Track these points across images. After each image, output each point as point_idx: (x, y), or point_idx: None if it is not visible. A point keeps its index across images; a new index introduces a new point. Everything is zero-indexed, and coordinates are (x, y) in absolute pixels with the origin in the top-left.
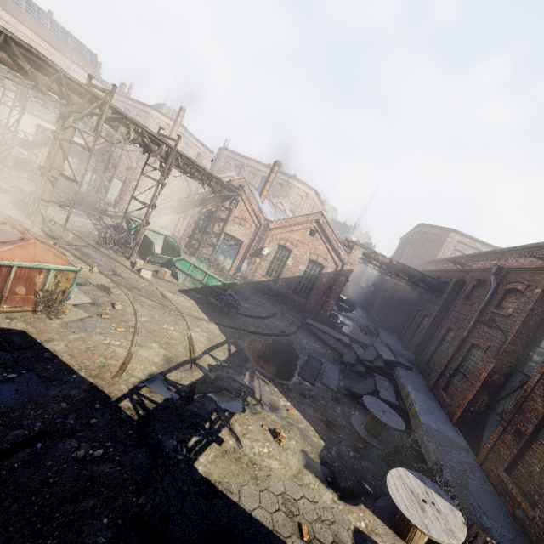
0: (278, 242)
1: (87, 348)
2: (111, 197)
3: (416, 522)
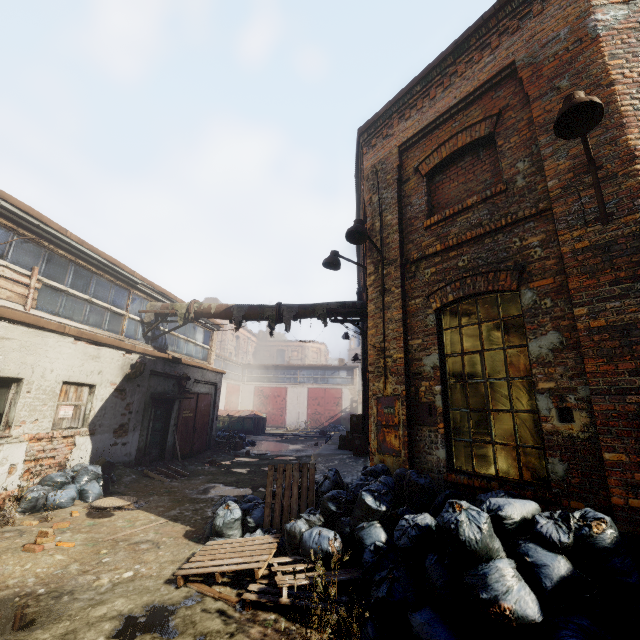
0: None
1: None
2: None
3: None
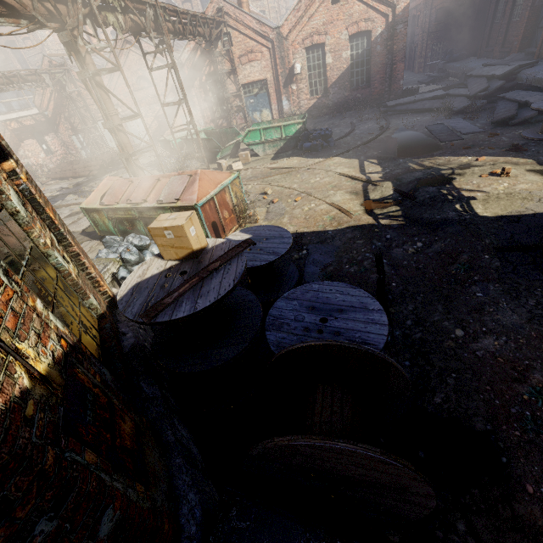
0: (303, 47)
1: (304, 219)
2: (113, 144)
3: None
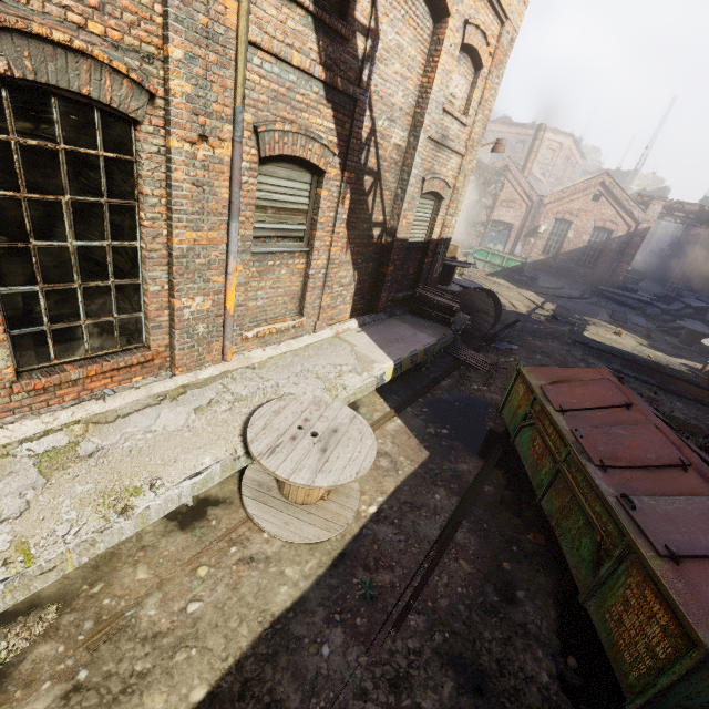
0: (554, 217)
1: None
2: None
3: None
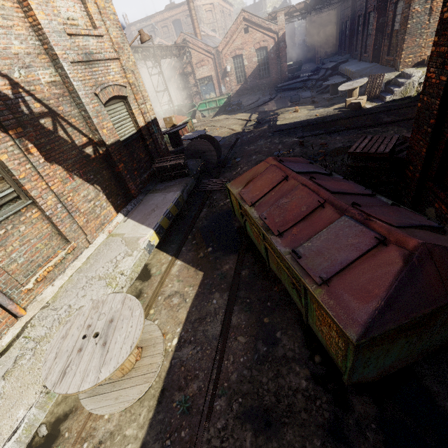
0: (231, 57)
1: (218, 135)
2: None
3: (349, 89)
